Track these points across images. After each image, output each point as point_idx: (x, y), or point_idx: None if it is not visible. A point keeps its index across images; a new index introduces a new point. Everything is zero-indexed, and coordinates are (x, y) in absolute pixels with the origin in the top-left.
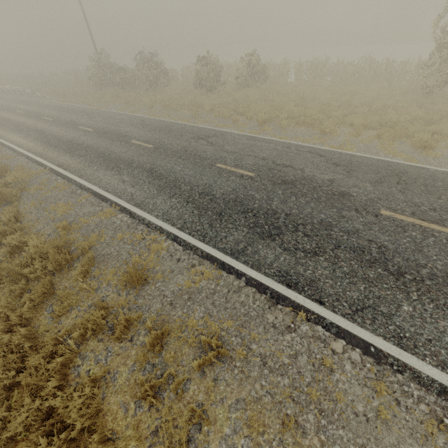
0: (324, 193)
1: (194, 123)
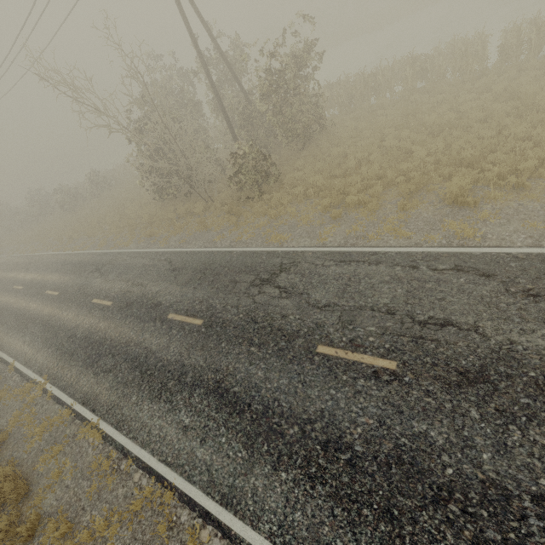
0: (38, 289)
1: (35, 253)
